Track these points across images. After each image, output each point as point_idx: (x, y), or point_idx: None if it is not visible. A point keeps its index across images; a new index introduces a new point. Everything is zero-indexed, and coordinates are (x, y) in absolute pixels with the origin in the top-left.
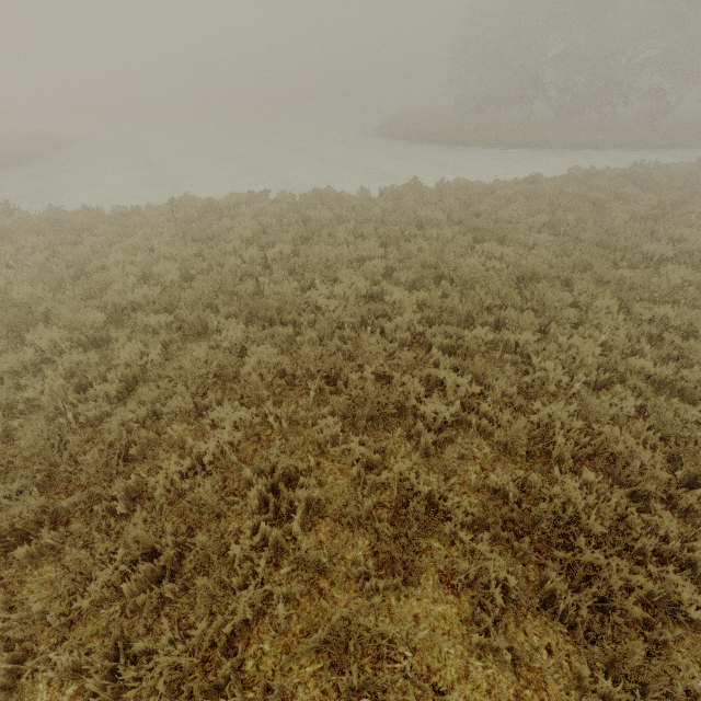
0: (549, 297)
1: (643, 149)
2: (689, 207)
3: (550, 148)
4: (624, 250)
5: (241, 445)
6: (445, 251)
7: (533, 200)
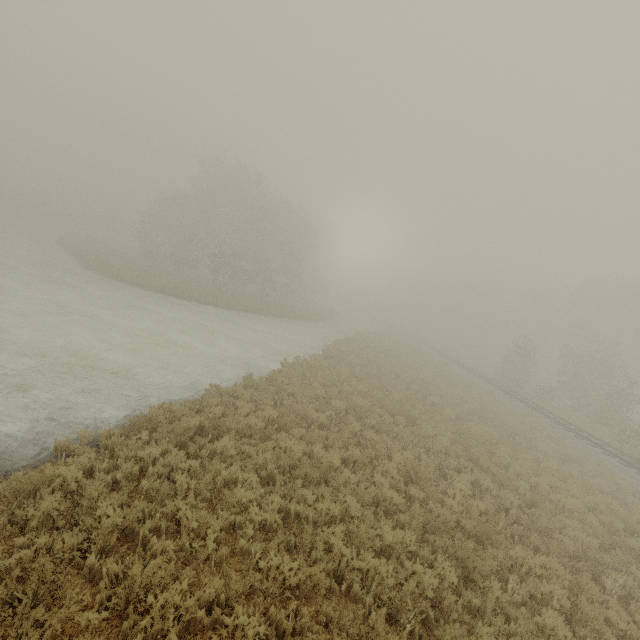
0: (496, 457)
1: (301, 320)
2: (403, 377)
3: (262, 314)
4: (440, 413)
5: (635, 625)
6: (435, 438)
7: (366, 379)
